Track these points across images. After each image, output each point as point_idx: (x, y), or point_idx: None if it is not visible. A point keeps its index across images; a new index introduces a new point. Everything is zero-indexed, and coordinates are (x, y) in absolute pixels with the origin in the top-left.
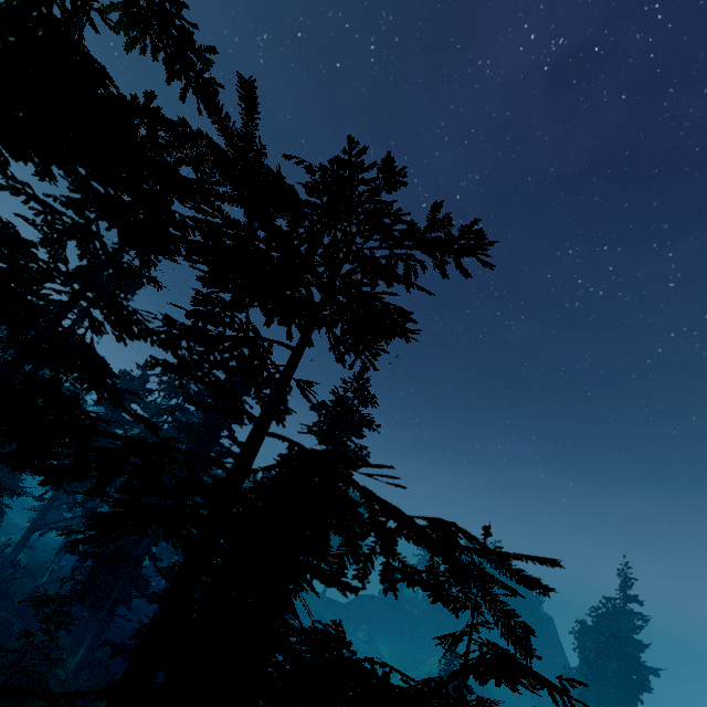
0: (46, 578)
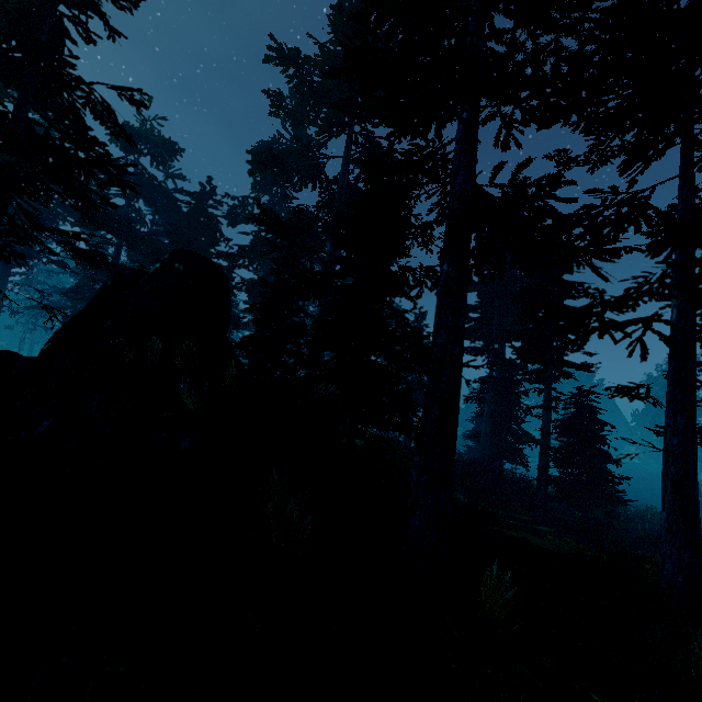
0: None
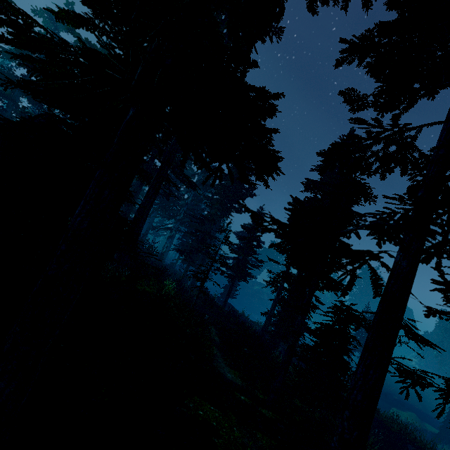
0: (165, 249)
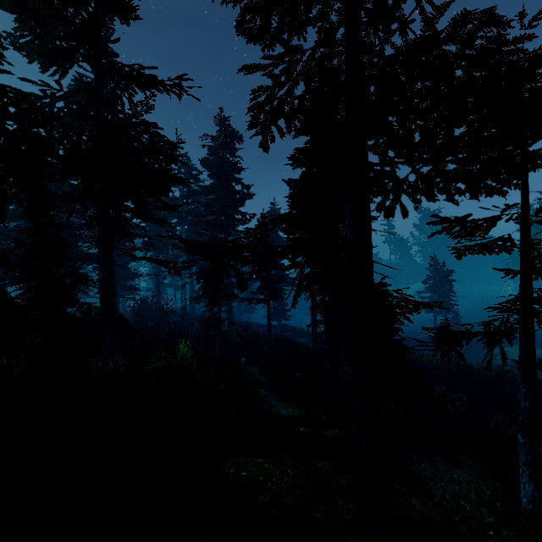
0: (185, 302)
